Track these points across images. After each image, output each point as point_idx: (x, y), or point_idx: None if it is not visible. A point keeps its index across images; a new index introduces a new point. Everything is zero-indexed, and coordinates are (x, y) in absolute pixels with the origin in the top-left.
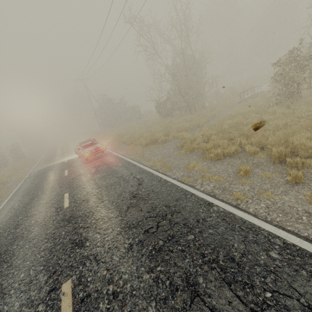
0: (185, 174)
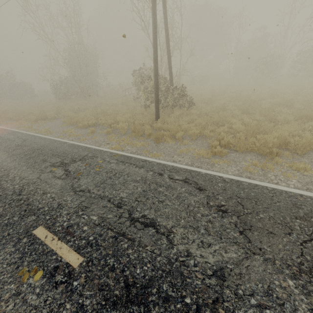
0: (62, 135)
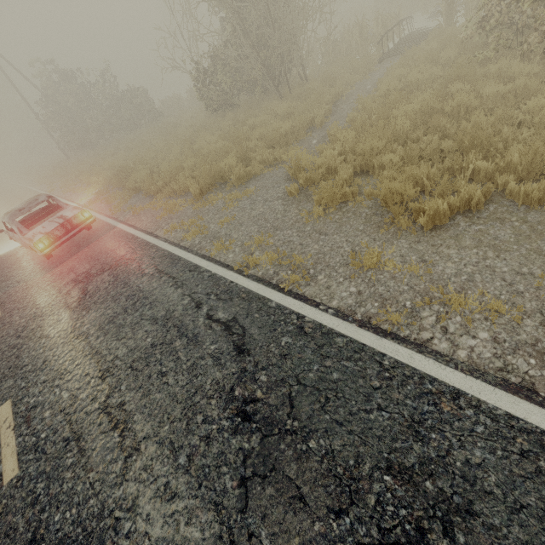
0: (365, 290)
